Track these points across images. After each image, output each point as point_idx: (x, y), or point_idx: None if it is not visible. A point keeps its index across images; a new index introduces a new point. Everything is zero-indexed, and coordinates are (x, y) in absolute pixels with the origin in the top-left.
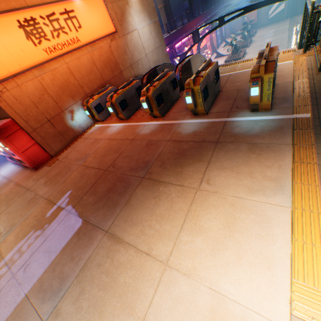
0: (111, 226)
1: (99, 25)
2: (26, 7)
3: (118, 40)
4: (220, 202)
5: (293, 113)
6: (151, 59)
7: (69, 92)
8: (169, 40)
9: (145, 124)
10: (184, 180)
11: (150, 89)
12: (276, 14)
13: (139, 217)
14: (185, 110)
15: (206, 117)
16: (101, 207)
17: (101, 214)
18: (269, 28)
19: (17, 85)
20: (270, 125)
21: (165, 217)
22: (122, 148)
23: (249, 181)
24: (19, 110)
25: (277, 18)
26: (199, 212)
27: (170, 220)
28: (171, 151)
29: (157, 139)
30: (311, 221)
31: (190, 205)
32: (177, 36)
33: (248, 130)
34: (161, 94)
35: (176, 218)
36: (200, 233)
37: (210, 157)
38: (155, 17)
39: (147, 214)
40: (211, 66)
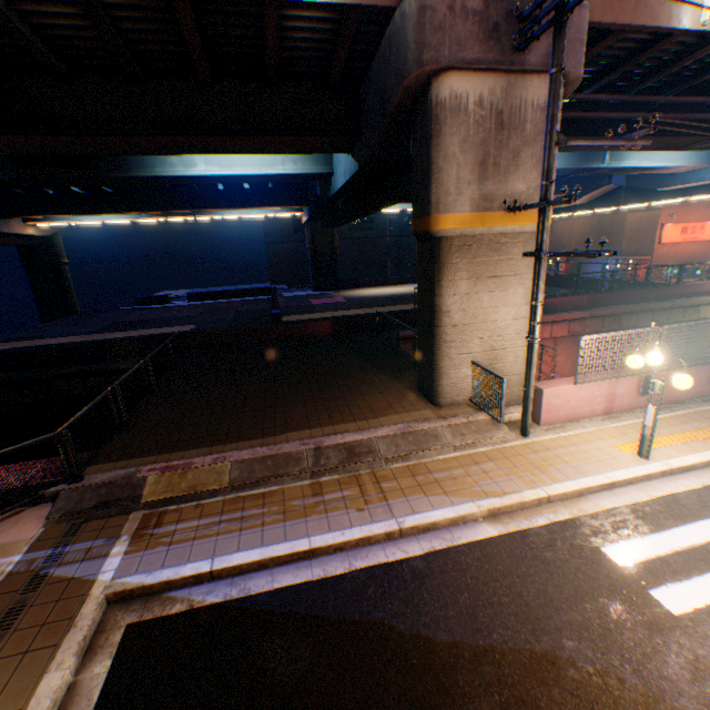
0: None
1: None
2: (686, 223)
3: None
4: None
5: None
6: None
7: (673, 258)
8: None
9: None
10: None
11: None
12: None
13: None
14: None
15: None
16: None
17: None
18: None
19: (661, 247)
20: None
21: None
22: None
23: None
24: (654, 256)
25: None
26: None
27: None
28: None
29: None
30: None
31: None
32: None
33: None
34: None
35: None
36: None
37: None
38: None
39: None
40: None
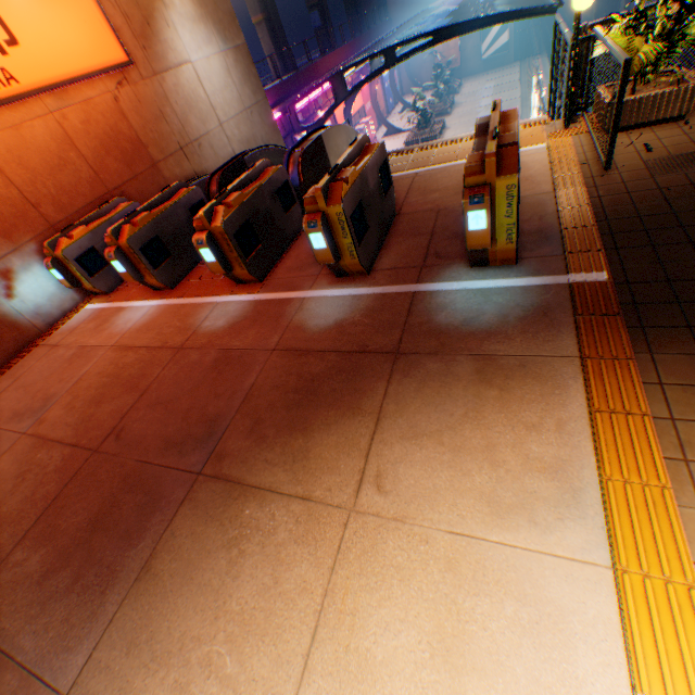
0: (82, 674)
1: (77, 41)
2: None
3: (138, 85)
4: (417, 557)
5: (567, 271)
6: (236, 136)
7: None
8: (282, 94)
9: (217, 302)
10: (313, 478)
11: (218, 212)
12: (495, 52)
13: (175, 630)
14: (316, 263)
15: (368, 280)
16: (62, 594)
17: (56, 623)
18: (484, 79)
19: None
20: (519, 302)
21: (257, 623)
22: (149, 376)
23: (487, 476)
24: None
25: (498, 61)
26: (357, 597)
27: (271, 637)
28: (281, 382)
29: (244, 345)
30: (676, 620)
31: (332, 573)
32: (298, 85)
33: (470, 316)
34: (252, 223)
35: (291, 626)
36: (364, 688)
37: (381, 399)
38: (237, 37)
39: (201, 614)
40: (370, 155)
